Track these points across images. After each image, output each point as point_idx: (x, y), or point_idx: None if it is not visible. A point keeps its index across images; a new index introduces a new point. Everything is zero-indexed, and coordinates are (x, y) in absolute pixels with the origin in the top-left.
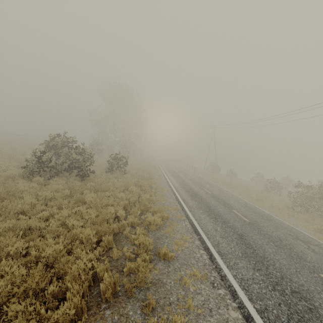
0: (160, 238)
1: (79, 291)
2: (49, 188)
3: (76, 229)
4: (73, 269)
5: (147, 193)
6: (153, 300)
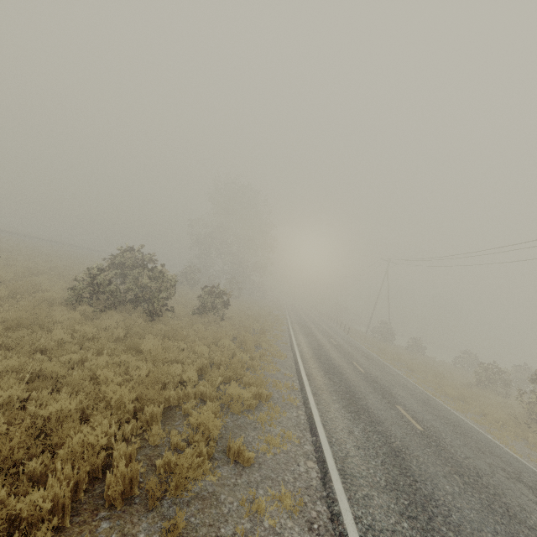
0: (243, 427)
1: (73, 479)
2: (95, 323)
3: (108, 387)
4: (76, 441)
5: (248, 354)
6: (183, 518)
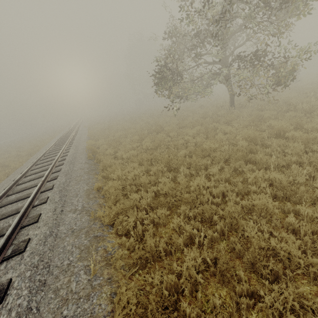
0: None
1: None
2: None
3: None
4: None
5: None
6: None
